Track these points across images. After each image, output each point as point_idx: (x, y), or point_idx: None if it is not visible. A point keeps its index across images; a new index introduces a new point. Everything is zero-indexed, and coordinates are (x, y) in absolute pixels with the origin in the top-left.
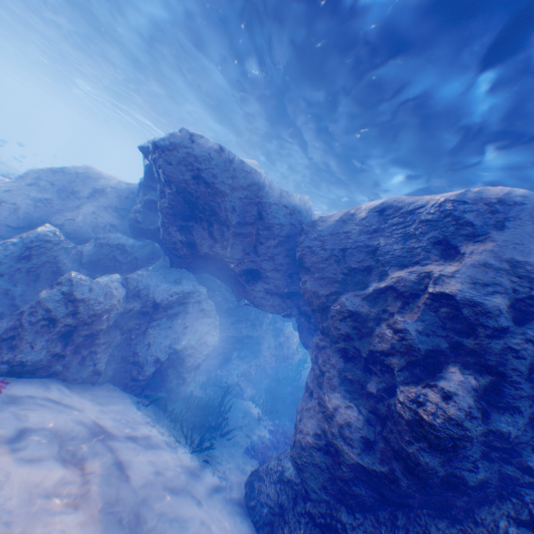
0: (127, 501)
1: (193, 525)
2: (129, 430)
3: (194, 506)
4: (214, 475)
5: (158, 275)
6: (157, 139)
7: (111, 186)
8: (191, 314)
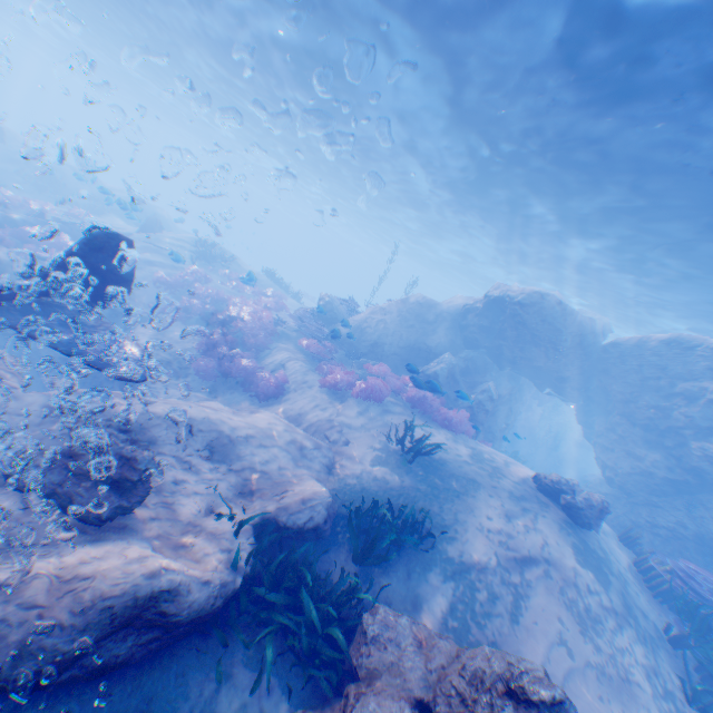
0: None
1: None
2: None
3: None
4: None
5: (497, 377)
6: (518, 298)
7: (445, 312)
8: (511, 401)
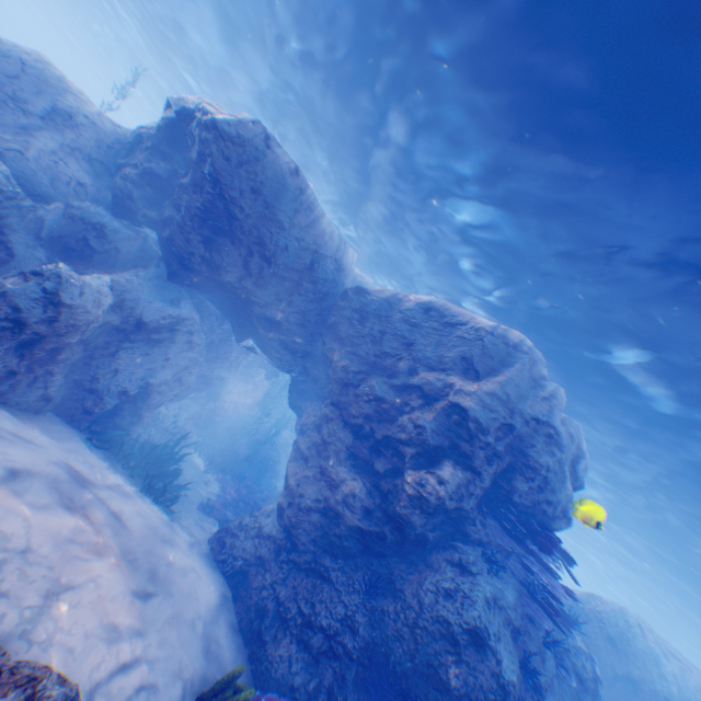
0: (139, 550)
1: (190, 572)
2: (102, 476)
3: (186, 556)
4: (182, 529)
5: (151, 287)
6: (219, 117)
7: (87, 117)
8: (177, 345)
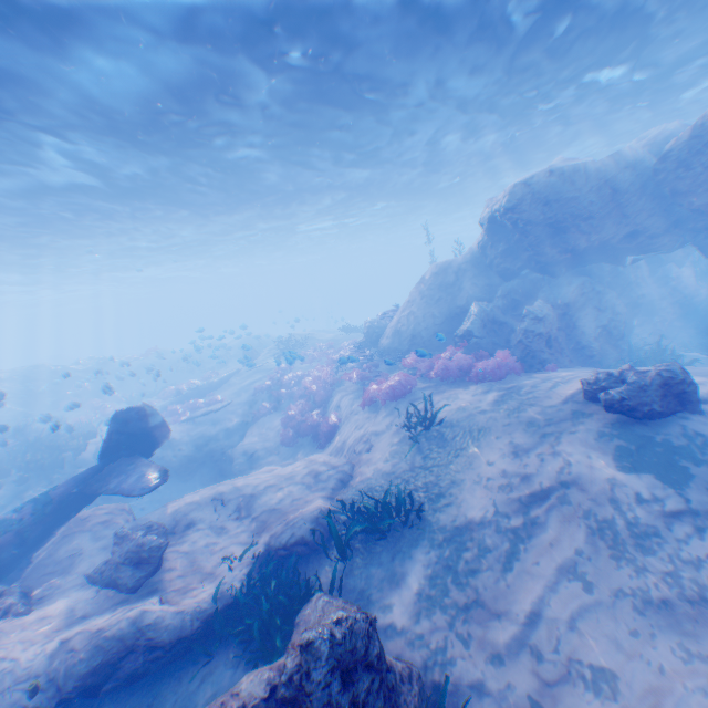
0: None
1: None
2: None
3: None
4: None
5: (551, 288)
6: (502, 205)
7: (462, 264)
8: (592, 299)
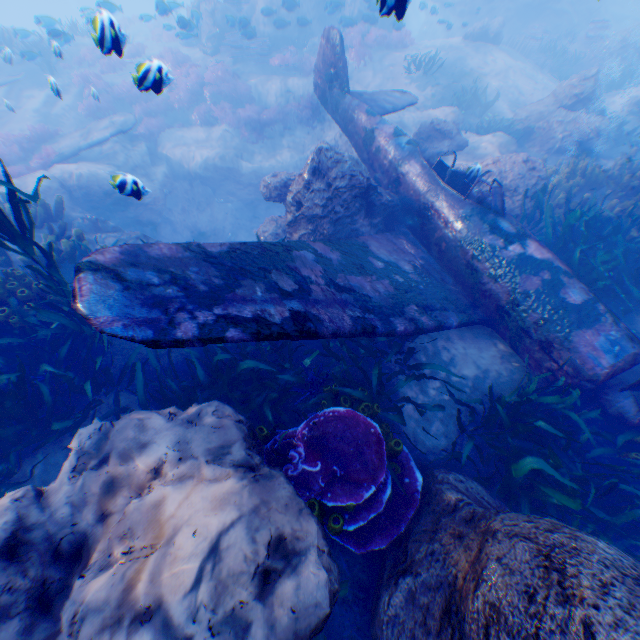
0: None
1: None
2: None
3: None
4: None
5: None
6: None
7: None
8: None
